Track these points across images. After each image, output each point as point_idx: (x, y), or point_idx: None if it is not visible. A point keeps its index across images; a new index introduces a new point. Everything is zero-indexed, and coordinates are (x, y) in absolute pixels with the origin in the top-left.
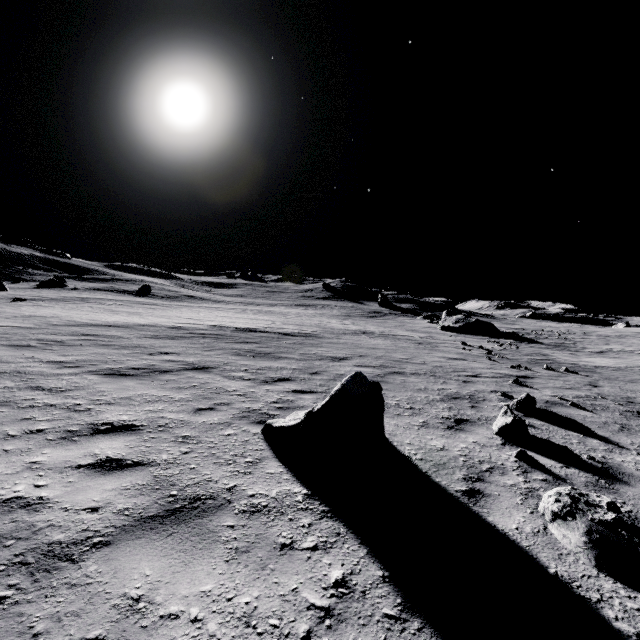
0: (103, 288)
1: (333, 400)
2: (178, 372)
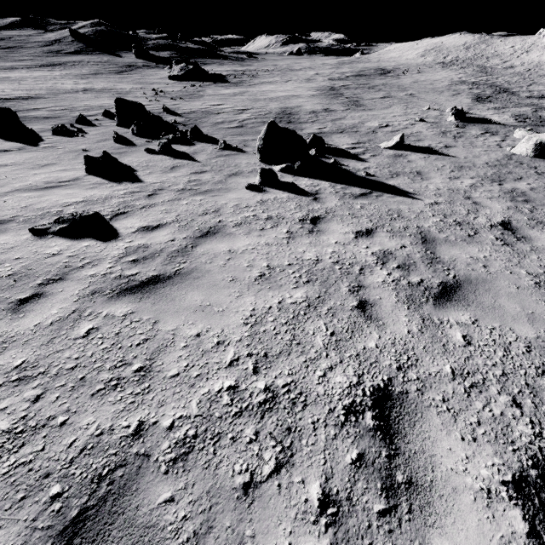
0: None
1: None
2: None
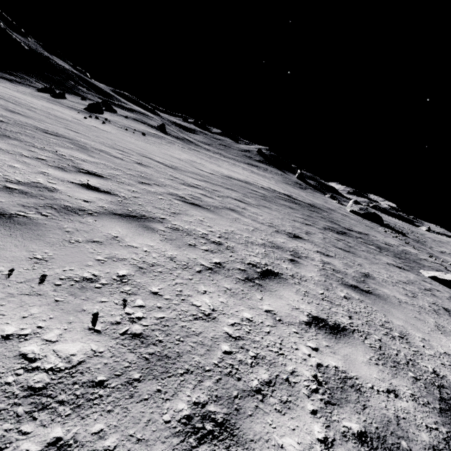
0: (137, 119)
1: None
2: (344, 235)
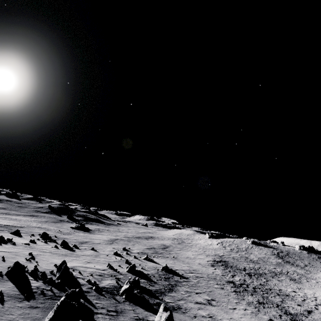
0: None
1: (15, 230)
2: None
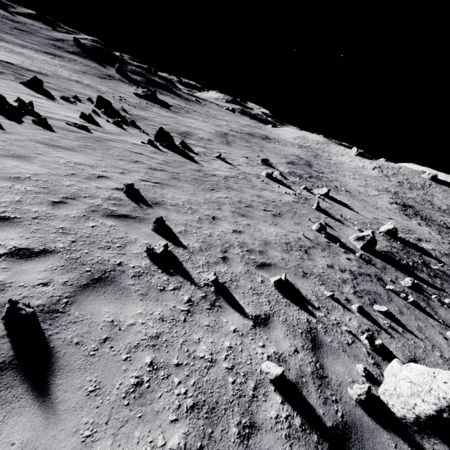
0: None
1: (31, 79)
2: None
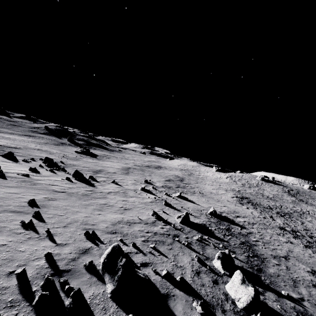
0: None
1: (7, 153)
2: None
